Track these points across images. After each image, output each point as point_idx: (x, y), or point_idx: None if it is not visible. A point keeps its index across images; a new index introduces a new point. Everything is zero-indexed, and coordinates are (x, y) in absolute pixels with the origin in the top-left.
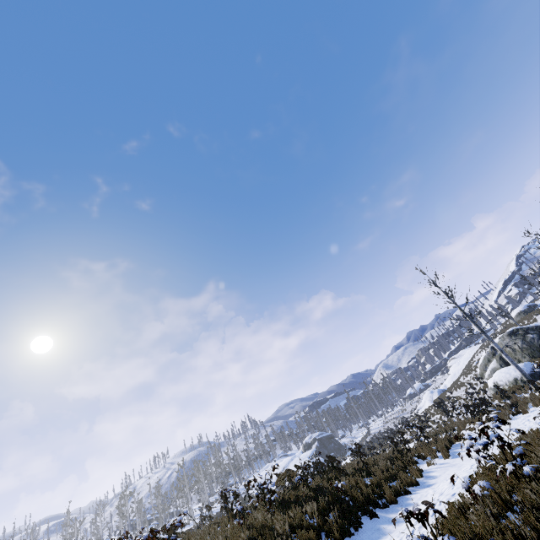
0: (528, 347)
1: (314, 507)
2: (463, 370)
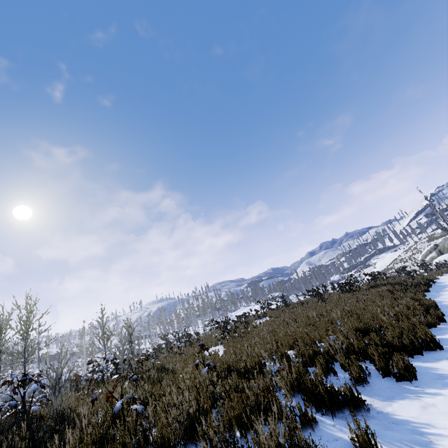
0: None
1: (403, 278)
2: (391, 264)
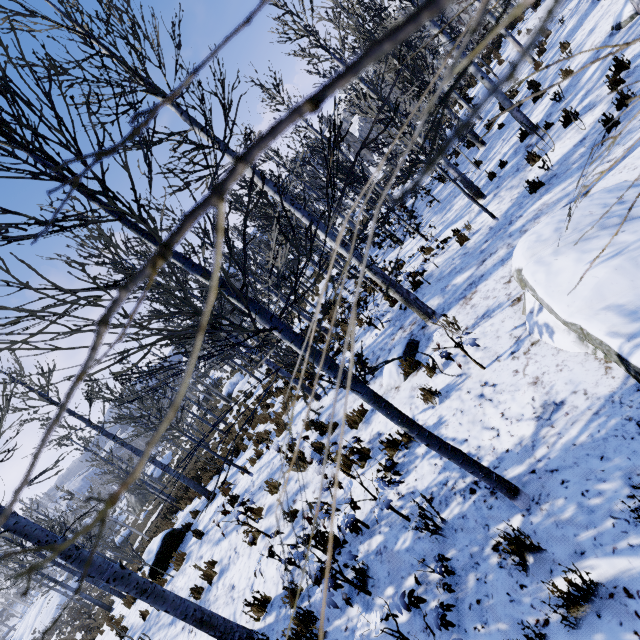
0: (138, 499)
1: None
2: None
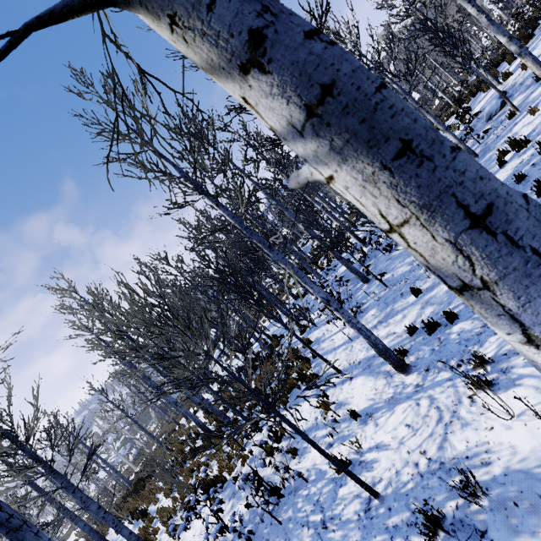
0: (157, 416)
1: None
2: None
